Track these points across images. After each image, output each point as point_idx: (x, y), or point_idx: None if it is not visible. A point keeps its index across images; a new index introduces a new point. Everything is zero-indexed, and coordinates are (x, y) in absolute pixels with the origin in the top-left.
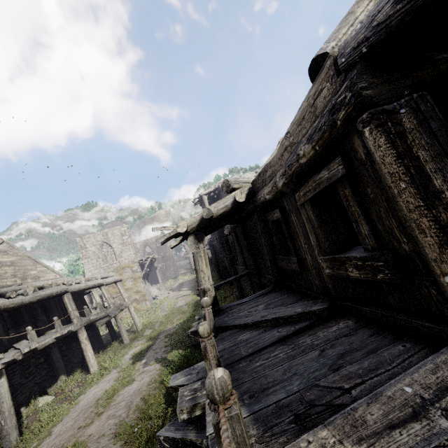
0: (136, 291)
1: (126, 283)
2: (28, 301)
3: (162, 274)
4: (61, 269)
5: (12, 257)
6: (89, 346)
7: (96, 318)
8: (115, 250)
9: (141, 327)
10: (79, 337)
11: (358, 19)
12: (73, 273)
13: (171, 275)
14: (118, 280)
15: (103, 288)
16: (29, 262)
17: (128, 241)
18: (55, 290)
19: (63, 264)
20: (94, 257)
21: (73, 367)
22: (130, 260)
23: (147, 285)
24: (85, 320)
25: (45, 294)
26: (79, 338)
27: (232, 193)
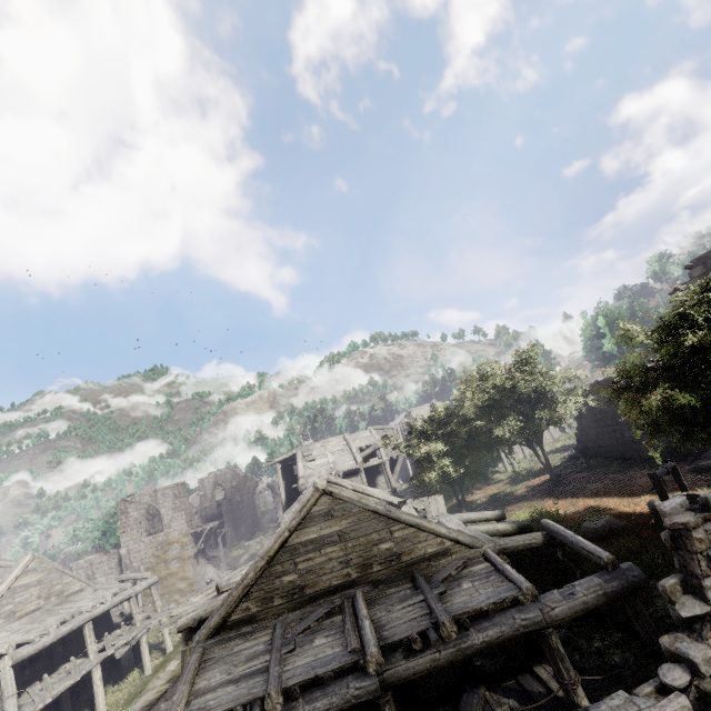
0: (183, 577)
1: (171, 564)
2: (50, 643)
3: (234, 528)
4: (92, 533)
5: (40, 574)
6: (101, 687)
7: (115, 648)
8: (164, 517)
9: (172, 648)
10: (93, 677)
11: (211, 625)
12: (106, 537)
13: (248, 531)
14: (153, 583)
15: (132, 601)
16: (56, 574)
17: (182, 506)
18: (77, 621)
19: (96, 524)
20: (135, 525)
21: (82, 707)
22: (181, 532)
23: (200, 564)
24: (103, 656)
25: (66, 630)
26: (93, 678)
27: (222, 595)
